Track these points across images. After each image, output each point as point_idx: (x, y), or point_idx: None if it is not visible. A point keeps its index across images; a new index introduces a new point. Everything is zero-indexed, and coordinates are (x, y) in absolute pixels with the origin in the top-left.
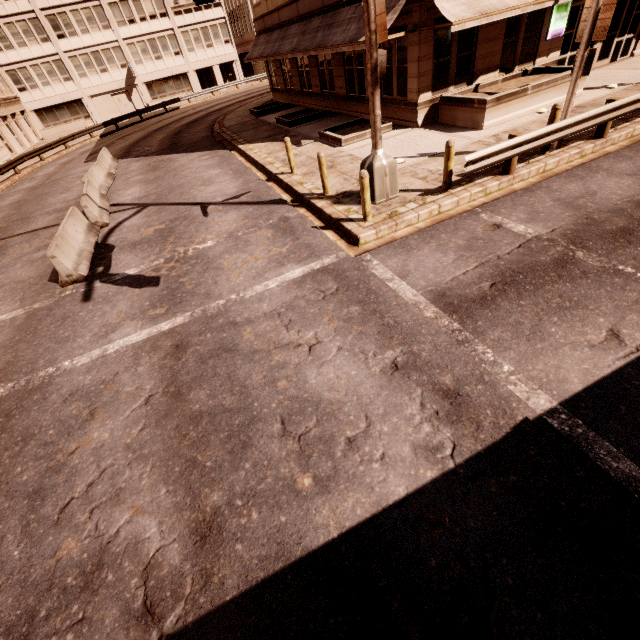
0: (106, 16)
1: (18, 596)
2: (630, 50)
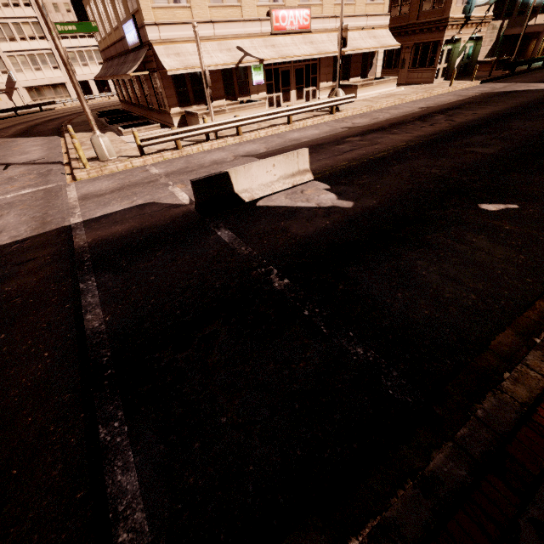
0: None
1: None
2: (317, 96)
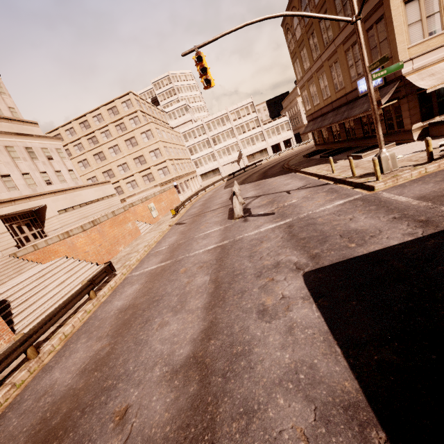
0: (234, 133)
1: (254, 270)
2: None
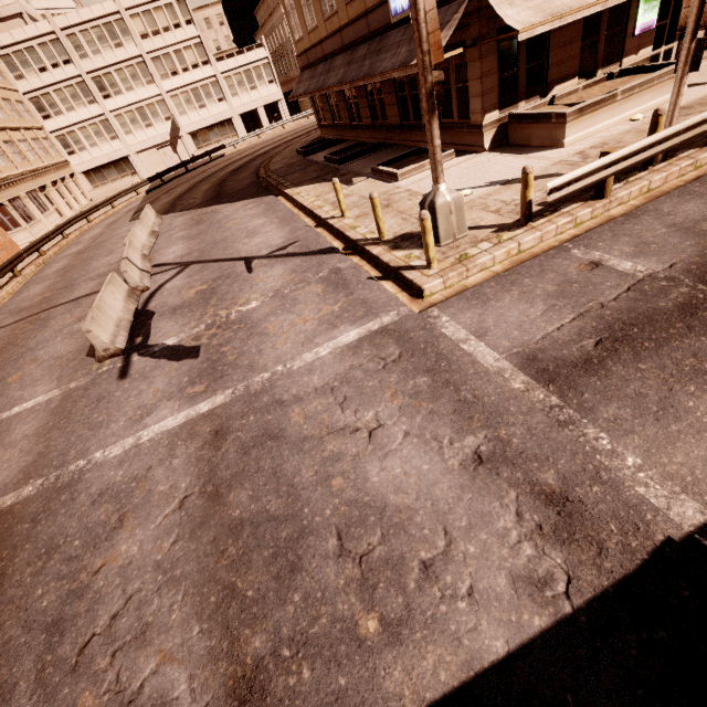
0: (149, 71)
1: None
2: None
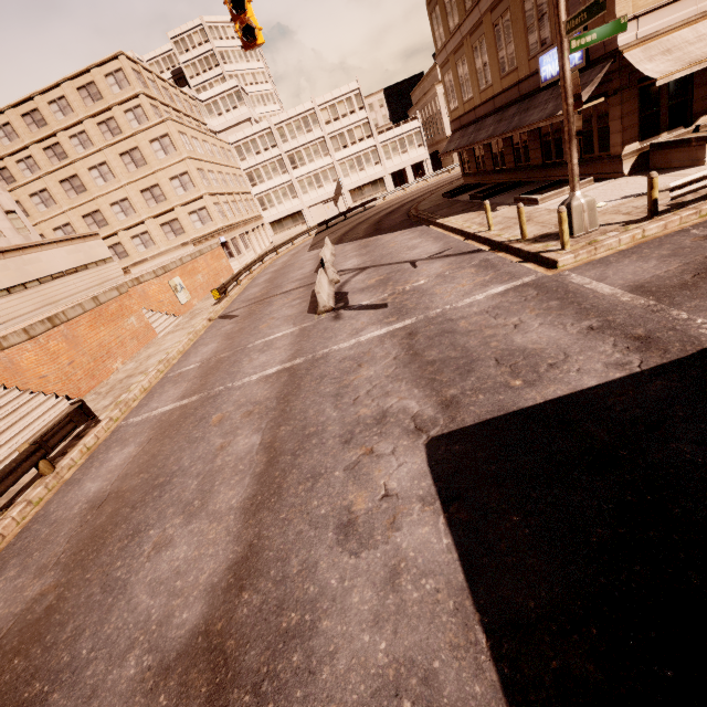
0: (327, 147)
1: (341, 427)
2: None
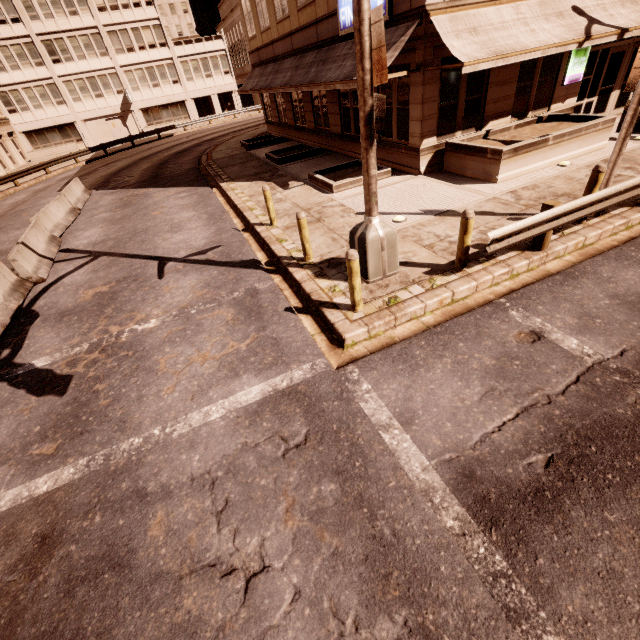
0: (104, 43)
1: None
2: None
